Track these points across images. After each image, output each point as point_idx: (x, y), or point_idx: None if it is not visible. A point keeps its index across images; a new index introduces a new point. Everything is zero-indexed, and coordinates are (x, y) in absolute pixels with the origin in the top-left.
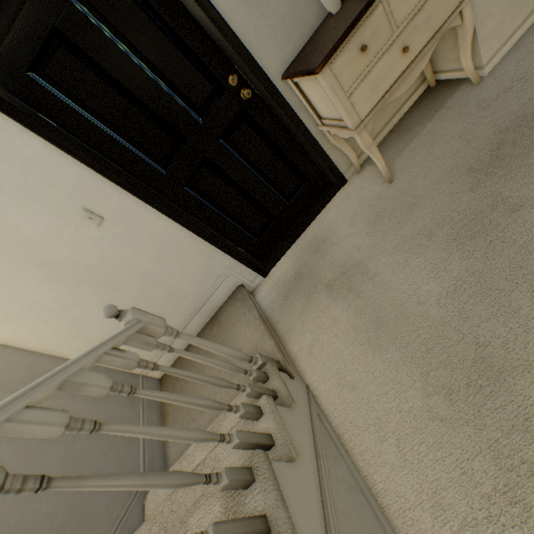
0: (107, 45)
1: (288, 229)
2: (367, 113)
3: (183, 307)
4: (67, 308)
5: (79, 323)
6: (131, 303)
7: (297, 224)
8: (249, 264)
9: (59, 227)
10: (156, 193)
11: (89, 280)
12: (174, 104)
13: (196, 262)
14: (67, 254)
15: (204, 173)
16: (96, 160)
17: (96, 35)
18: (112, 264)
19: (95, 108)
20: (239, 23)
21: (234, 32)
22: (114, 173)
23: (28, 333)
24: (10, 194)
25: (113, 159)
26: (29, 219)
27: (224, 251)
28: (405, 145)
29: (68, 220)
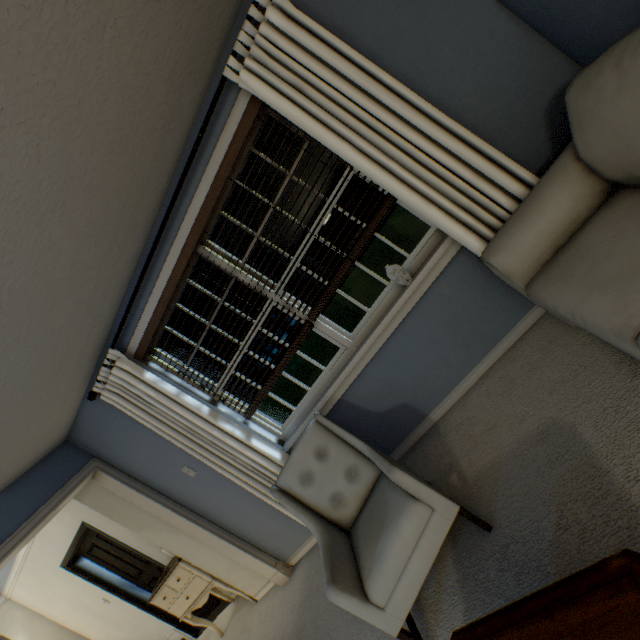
0: (109, 544)
1: (215, 607)
2: (183, 613)
3: (155, 639)
4: (104, 628)
5: (109, 634)
6: (129, 632)
7: (217, 607)
8: (184, 629)
9: (96, 601)
10: (135, 587)
11: (110, 620)
12: (136, 558)
13: (155, 622)
14: (100, 610)
15: (156, 580)
16: (103, 585)
17: (105, 542)
18: (117, 616)
19: (109, 559)
20: (144, 548)
21: (142, 552)
22: (110, 589)
23: (92, 633)
24: (81, 591)
25: (117, 573)
26: (87, 598)
27: (167, 621)
28: (239, 608)
29: (99, 600)
